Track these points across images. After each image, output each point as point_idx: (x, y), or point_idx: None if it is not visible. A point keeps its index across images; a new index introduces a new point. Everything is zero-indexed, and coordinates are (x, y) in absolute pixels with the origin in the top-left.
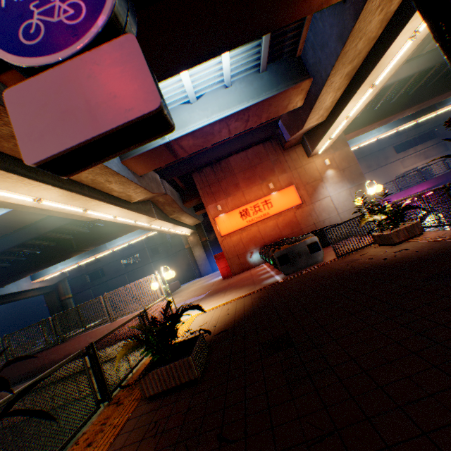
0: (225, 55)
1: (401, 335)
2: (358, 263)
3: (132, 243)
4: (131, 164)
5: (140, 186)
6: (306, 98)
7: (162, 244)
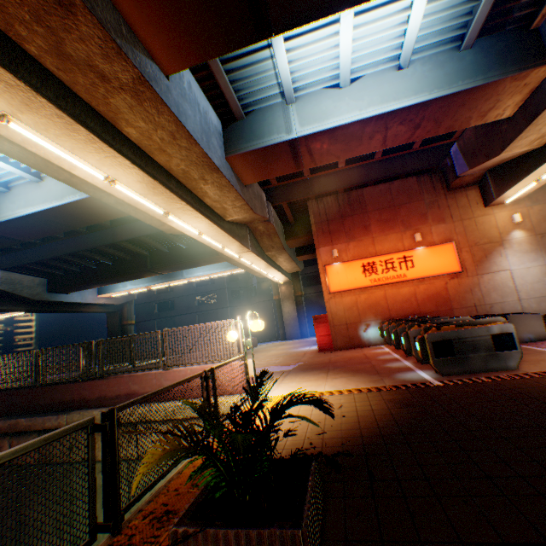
0: (418, 4)
1: None
2: None
3: (211, 279)
4: (237, 164)
5: (241, 197)
6: (526, 101)
7: (245, 288)
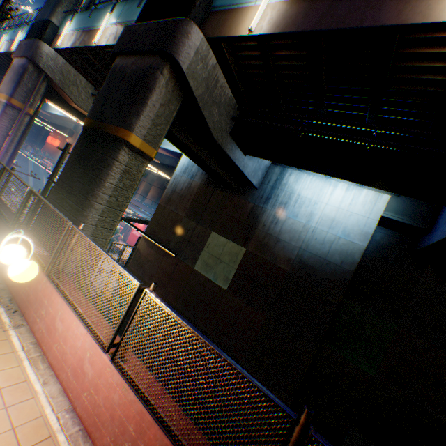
0: None
1: None
2: None
3: None
4: None
5: None
6: None
7: None
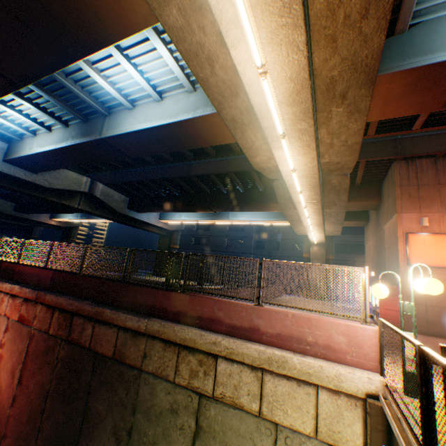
0: None
1: None
2: None
3: (241, 227)
4: (375, 90)
5: (362, 132)
6: None
7: (269, 241)
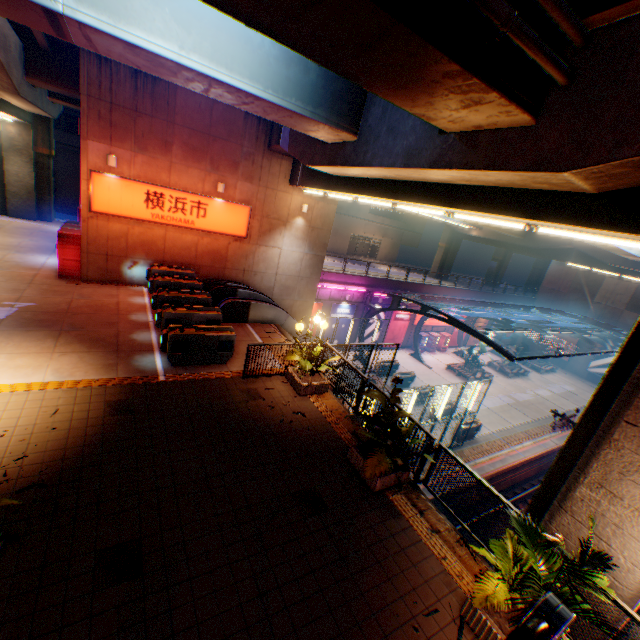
0: None
1: (249, 592)
2: (259, 410)
3: None
4: None
5: None
6: (336, 145)
7: None
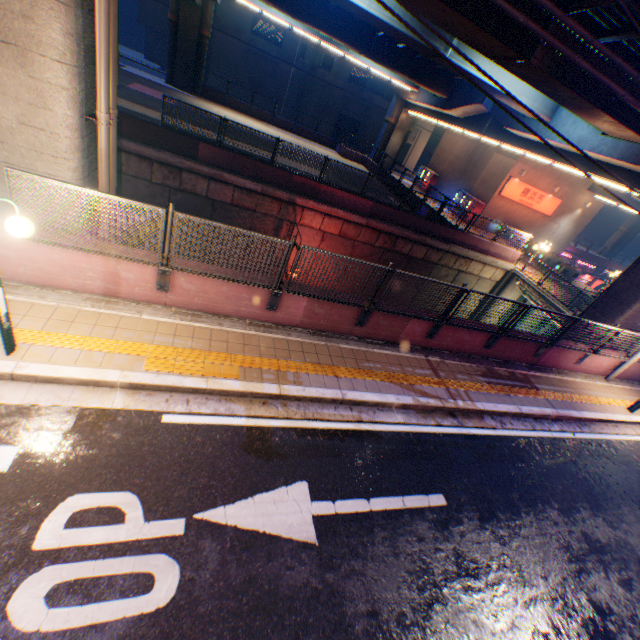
0: None
1: None
2: None
3: None
4: None
5: None
6: None
7: (316, 48)
